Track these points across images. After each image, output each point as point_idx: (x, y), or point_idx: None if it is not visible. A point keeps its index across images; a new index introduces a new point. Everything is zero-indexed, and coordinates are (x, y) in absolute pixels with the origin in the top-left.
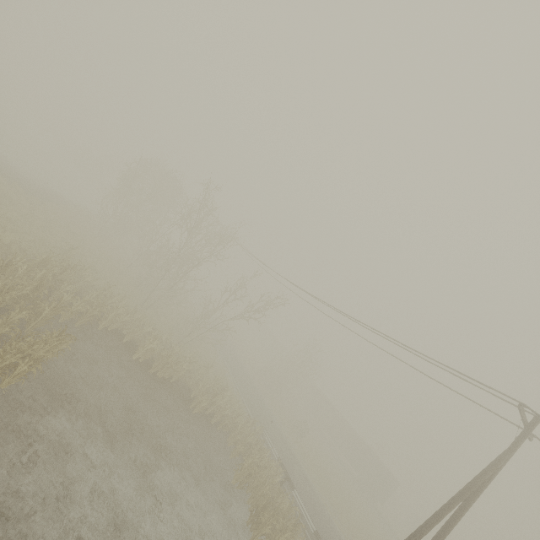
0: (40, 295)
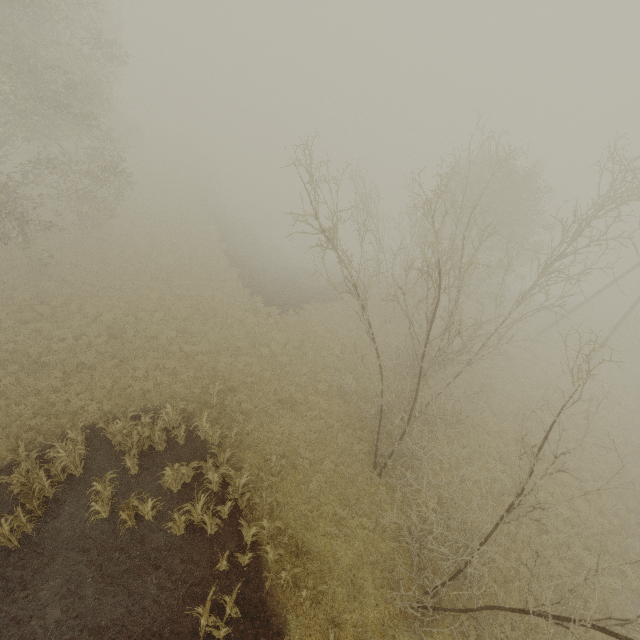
0: (39, 489)
